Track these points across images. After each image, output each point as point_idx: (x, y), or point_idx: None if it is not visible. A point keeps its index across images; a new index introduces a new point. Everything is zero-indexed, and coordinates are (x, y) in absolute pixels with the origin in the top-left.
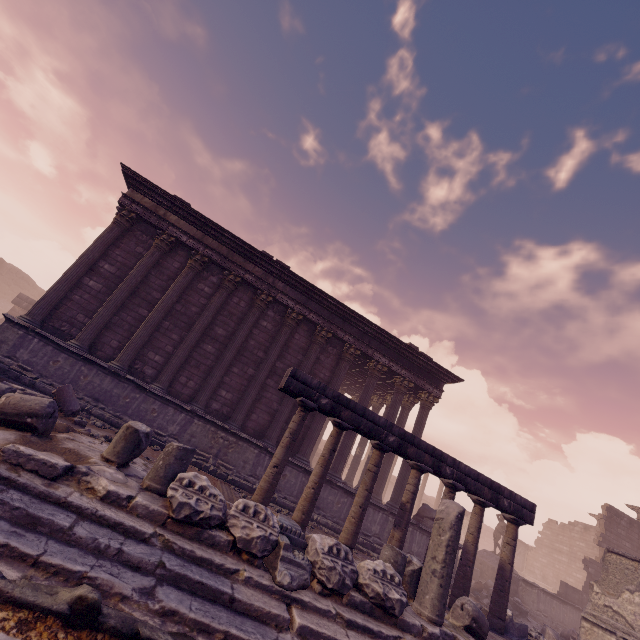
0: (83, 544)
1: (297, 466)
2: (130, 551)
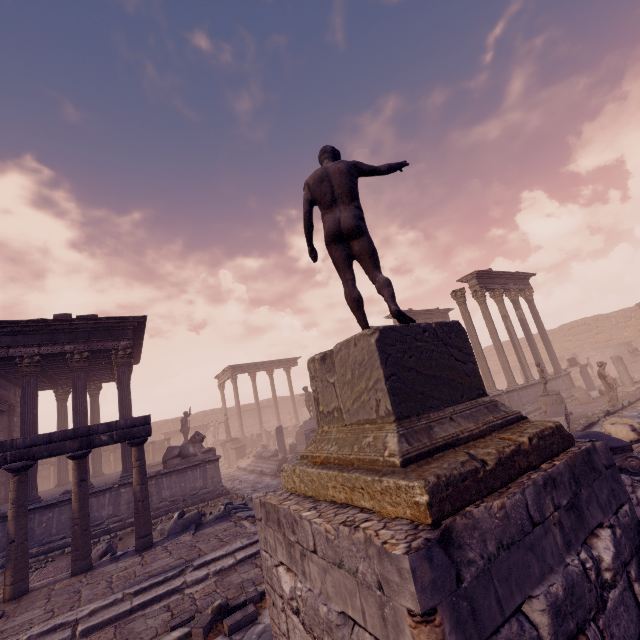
0: None
1: None
2: None
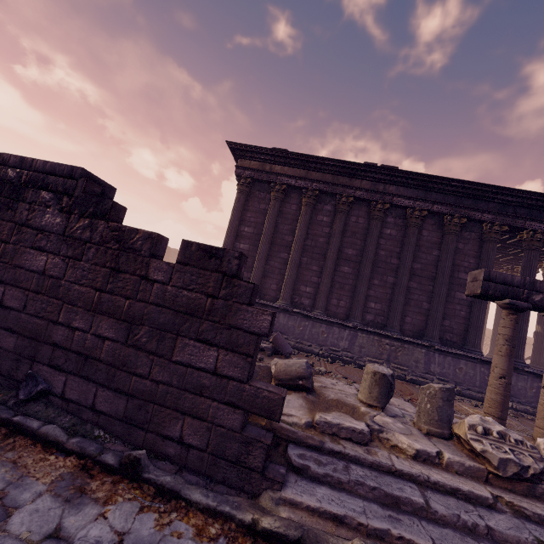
0: (449, 522)
1: (471, 358)
2: (498, 528)
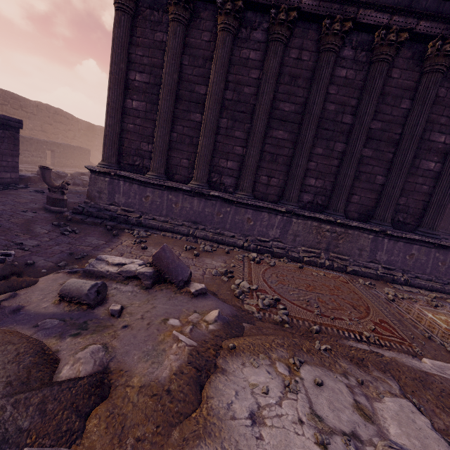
0: None
1: (427, 243)
2: None
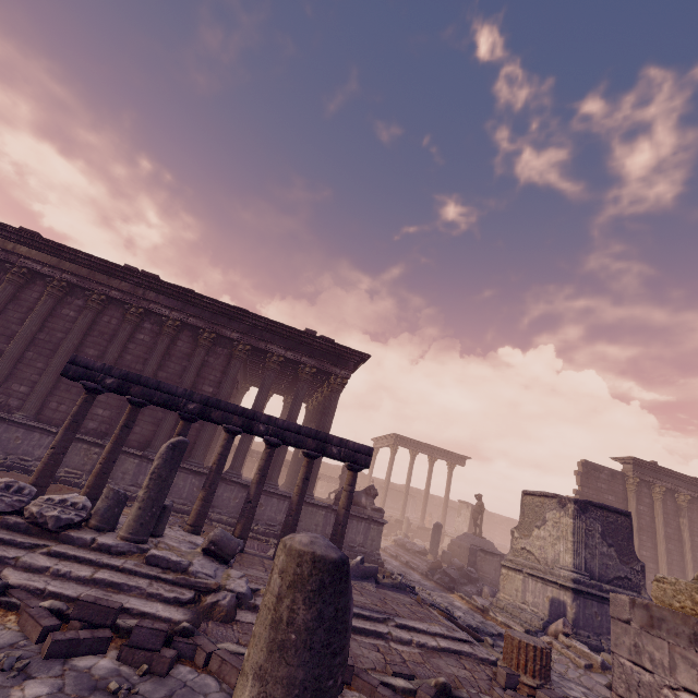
0: None
1: (184, 469)
2: None
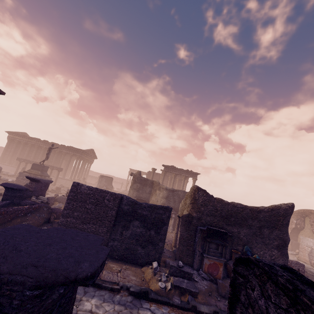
0: None
1: None
2: None
